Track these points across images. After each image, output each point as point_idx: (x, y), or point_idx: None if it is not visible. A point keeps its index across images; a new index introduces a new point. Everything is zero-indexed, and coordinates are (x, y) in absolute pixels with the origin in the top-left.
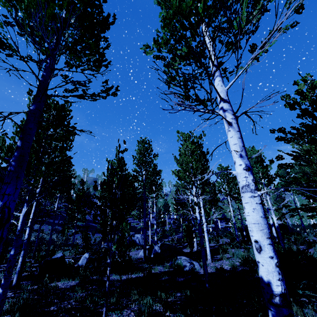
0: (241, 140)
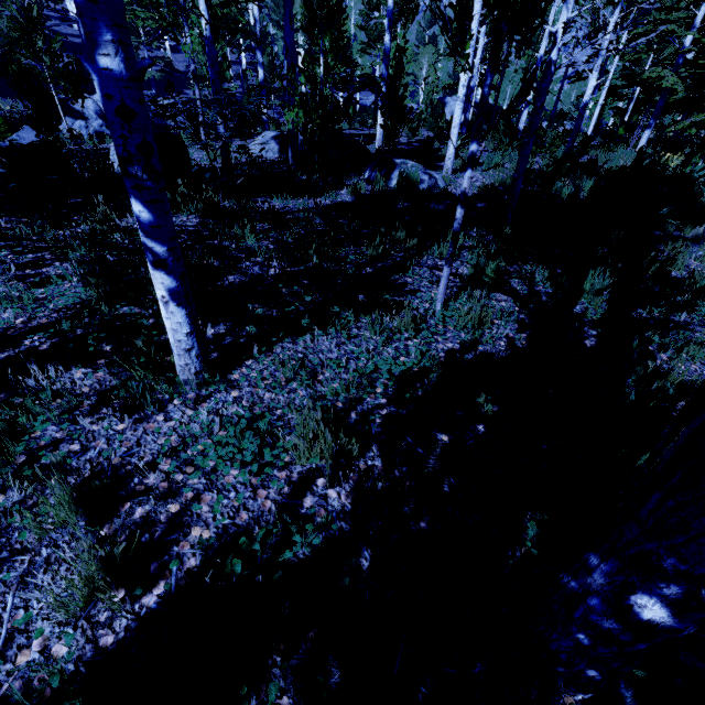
0: None
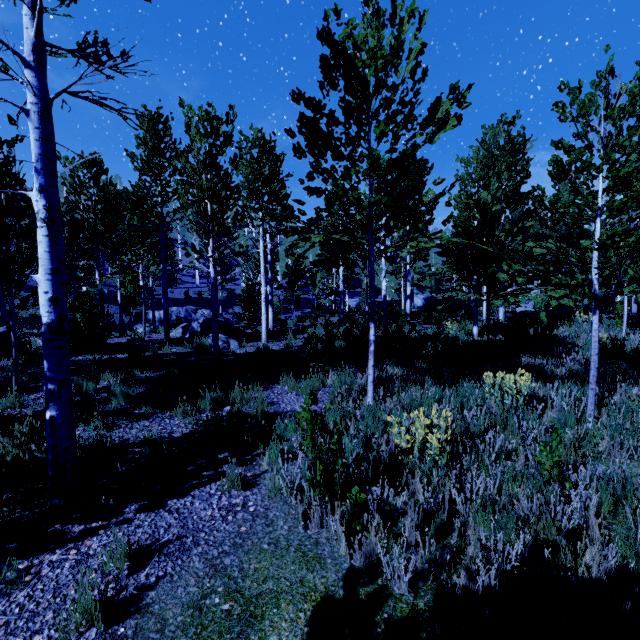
0: (40, 145)
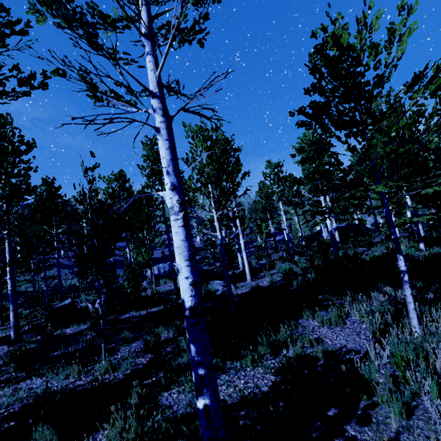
0: (170, 152)
